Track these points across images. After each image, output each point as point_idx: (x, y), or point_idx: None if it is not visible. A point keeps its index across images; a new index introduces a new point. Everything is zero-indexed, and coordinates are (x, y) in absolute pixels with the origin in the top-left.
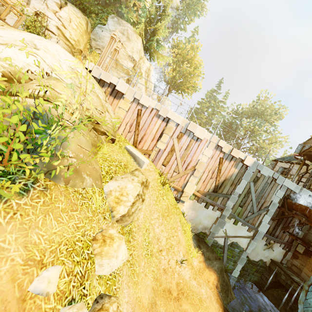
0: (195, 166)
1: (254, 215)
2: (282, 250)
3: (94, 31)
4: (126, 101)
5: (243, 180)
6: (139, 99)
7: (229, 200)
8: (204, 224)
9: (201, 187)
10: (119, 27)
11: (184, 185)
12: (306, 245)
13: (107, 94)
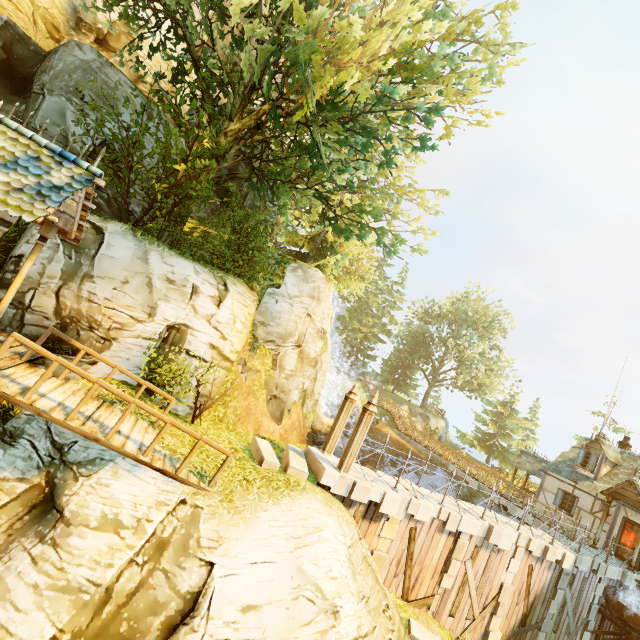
0: (497, 597)
1: (571, 638)
2: None
3: (262, 305)
4: (392, 522)
5: (559, 590)
6: (415, 514)
7: (541, 629)
8: None
9: (503, 627)
10: (306, 285)
11: (481, 635)
12: None
13: (357, 518)
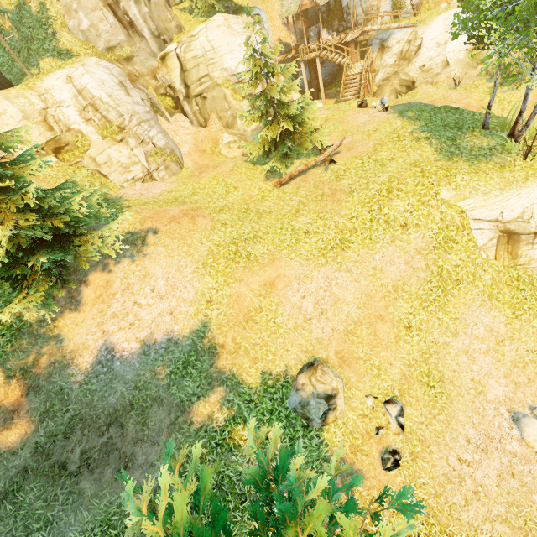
0: None
1: None
2: None
3: None
4: None
5: None
6: None
7: None
8: None
9: None
10: None
11: None
12: None
13: None
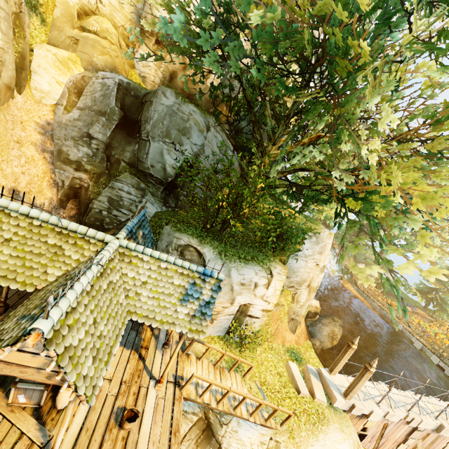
0: None
1: None
2: None
3: (287, 265)
4: (373, 421)
5: None
6: (389, 419)
7: None
8: None
9: None
10: (317, 246)
11: None
12: None
13: (351, 418)
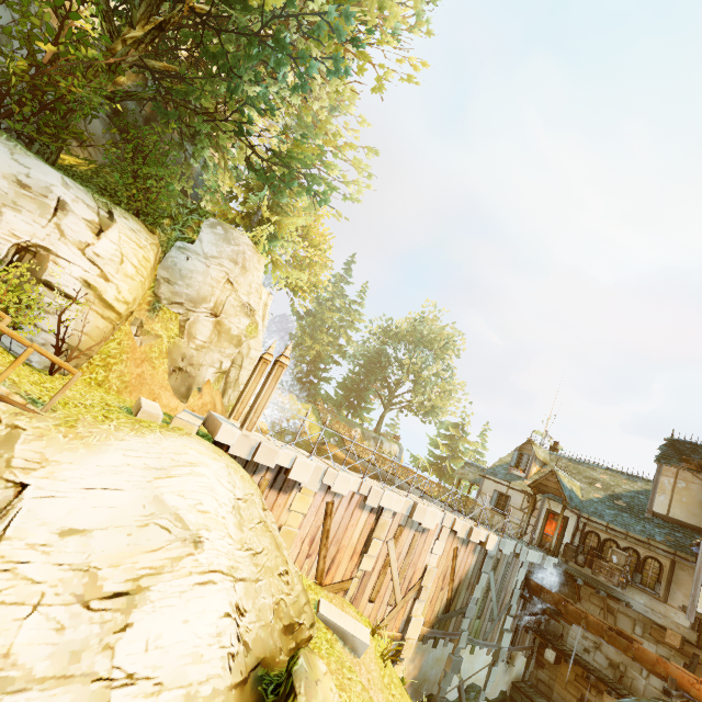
0: (420, 580)
1: (495, 624)
2: (524, 659)
3: (168, 259)
4: (304, 494)
5: (484, 573)
6: (332, 485)
7: (466, 615)
8: (431, 678)
9: (427, 614)
10: (228, 247)
11: (403, 622)
12: (559, 652)
13: (263, 487)
